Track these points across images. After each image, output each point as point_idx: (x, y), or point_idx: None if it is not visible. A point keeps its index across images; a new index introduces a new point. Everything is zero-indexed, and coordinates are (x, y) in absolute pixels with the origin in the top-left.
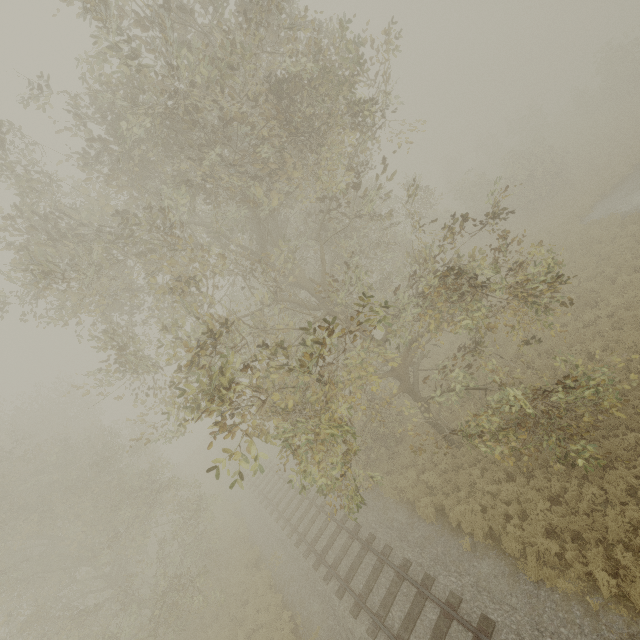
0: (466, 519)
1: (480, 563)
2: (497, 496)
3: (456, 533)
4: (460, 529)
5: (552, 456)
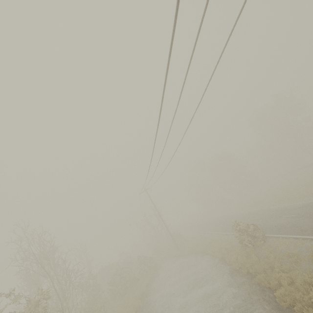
0: None
1: None
2: None
3: None
4: None
5: None
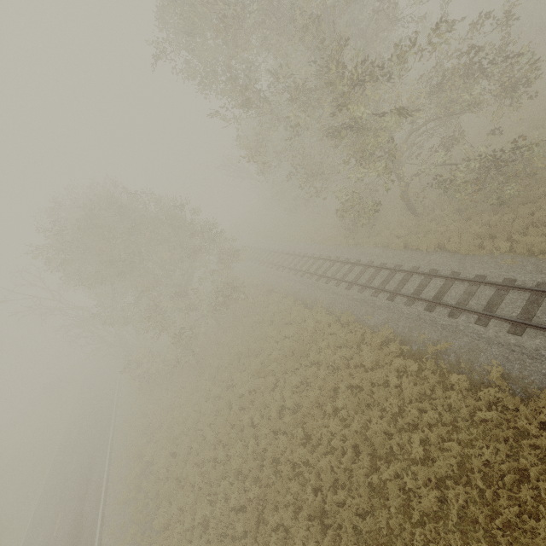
0: (424, 241)
1: (431, 256)
2: (445, 233)
3: (416, 250)
4: (418, 249)
5: (486, 208)
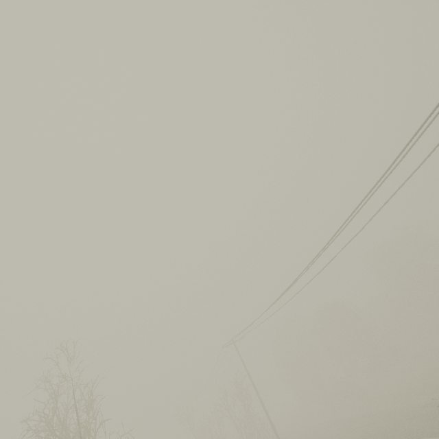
0: None
1: None
2: None
3: None
4: None
5: None
